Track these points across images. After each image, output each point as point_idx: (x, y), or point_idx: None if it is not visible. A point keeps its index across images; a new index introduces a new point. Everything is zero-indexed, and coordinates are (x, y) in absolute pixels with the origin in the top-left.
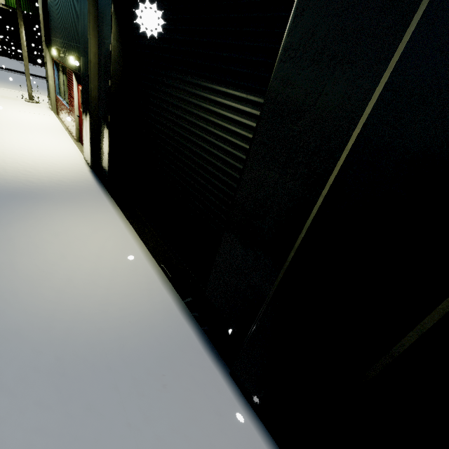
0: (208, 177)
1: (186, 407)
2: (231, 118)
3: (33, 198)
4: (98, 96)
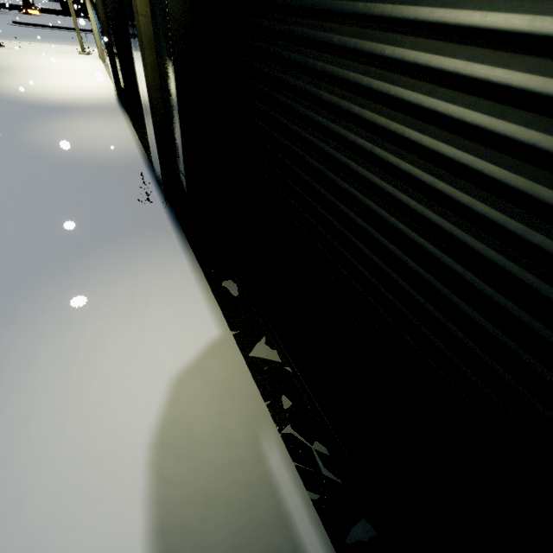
0: None
1: (122, 182)
2: None
3: (69, 111)
4: (107, 21)
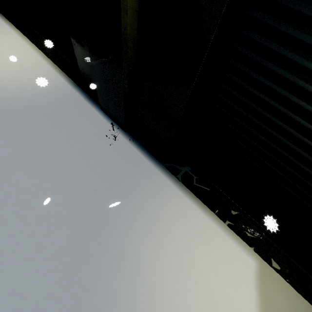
0: None
1: (75, 122)
2: None
3: None
4: None
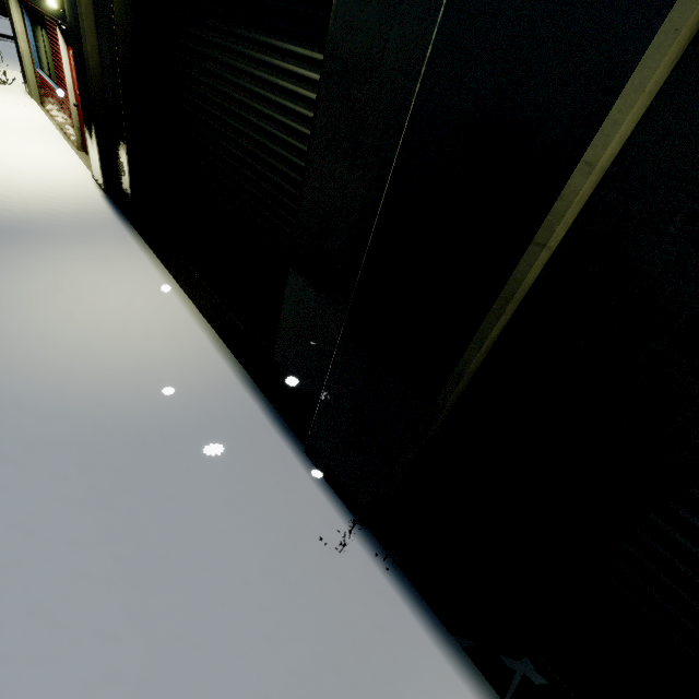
0: (271, 191)
1: (244, 483)
2: (293, 92)
3: (17, 236)
4: (101, 66)
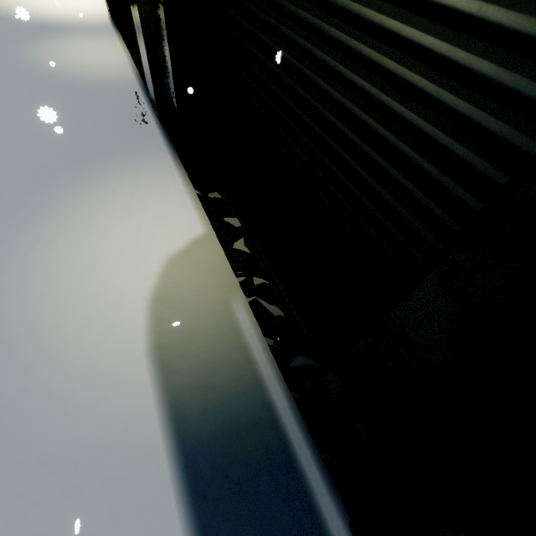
0: None
1: (120, 104)
2: None
3: (63, 30)
4: None
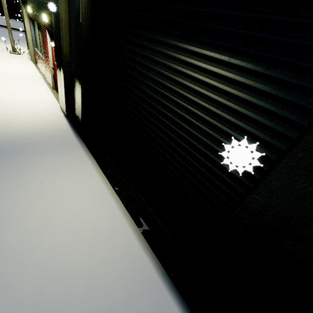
0: (191, 151)
1: None
2: (233, 94)
3: (17, 153)
4: (70, 53)
